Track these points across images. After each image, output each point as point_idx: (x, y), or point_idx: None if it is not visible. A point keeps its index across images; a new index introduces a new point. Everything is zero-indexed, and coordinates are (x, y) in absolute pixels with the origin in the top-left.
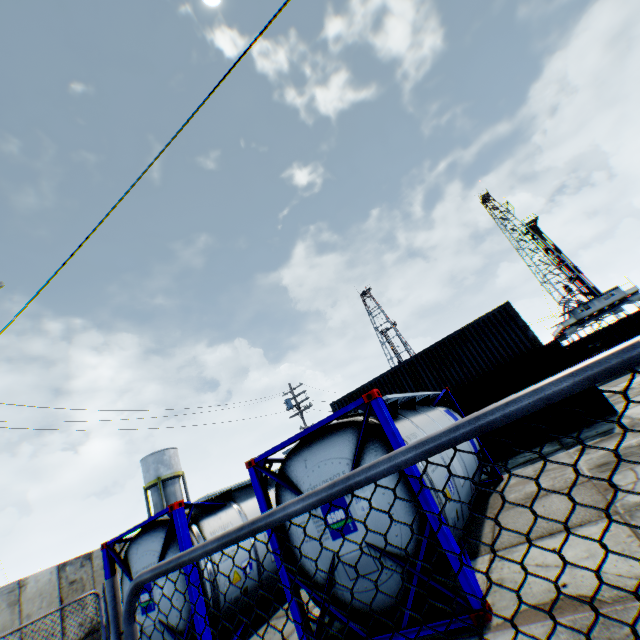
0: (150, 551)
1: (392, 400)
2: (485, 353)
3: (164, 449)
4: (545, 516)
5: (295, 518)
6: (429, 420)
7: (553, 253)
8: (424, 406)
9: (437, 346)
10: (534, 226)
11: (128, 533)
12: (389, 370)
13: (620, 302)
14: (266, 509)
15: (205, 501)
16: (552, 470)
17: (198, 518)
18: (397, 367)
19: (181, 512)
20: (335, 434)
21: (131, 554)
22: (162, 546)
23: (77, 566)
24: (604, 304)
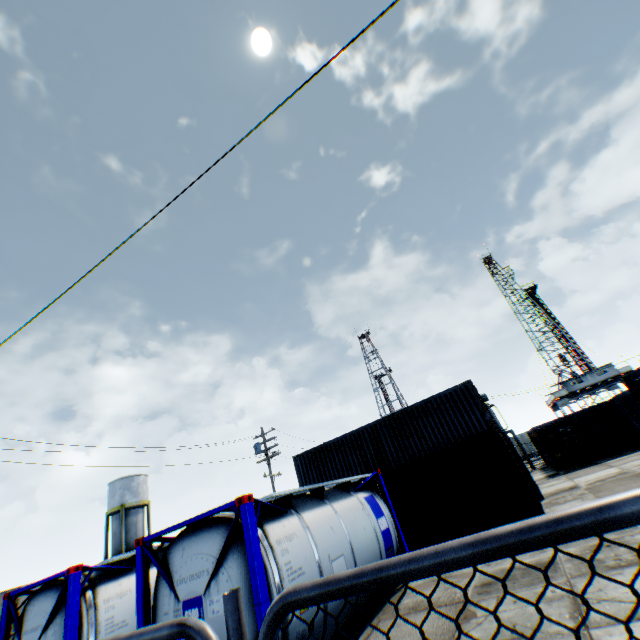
0: (43, 611)
1: (288, 493)
2: (444, 428)
3: (134, 475)
4: (406, 635)
5: (163, 606)
6: (330, 513)
7: (550, 321)
8: (341, 492)
9: (400, 414)
10: (533, 293)
11: (29, 588)
12: (353, 431)
13: (614, 379)
14: (141, 591)
15: (115, 562)
16: (453, 577)
17: (97, 582)
18: (360, 429)
19: (77, 576)
20: (212, 528)
21: (28, 610)
22: (53, 609)
23: (2, 601)
24: (597, 380)
